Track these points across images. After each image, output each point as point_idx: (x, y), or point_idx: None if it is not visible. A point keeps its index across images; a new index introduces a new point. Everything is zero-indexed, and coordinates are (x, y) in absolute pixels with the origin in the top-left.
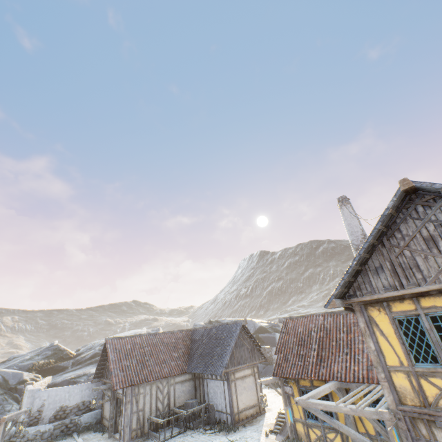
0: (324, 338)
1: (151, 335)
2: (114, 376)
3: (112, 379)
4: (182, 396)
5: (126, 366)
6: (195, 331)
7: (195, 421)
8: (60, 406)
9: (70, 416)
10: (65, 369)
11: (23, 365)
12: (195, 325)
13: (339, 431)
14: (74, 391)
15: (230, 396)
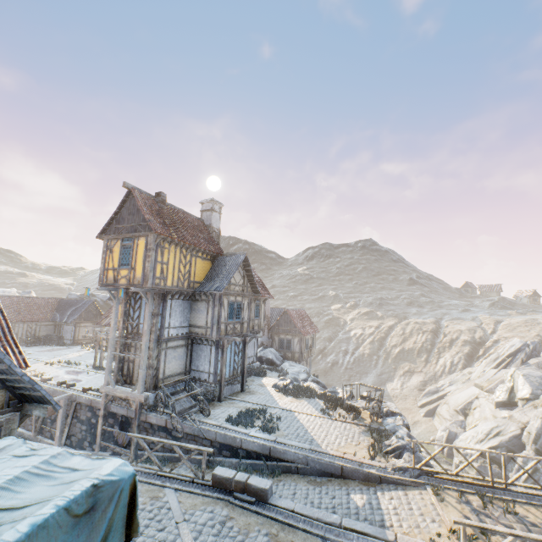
0: None
1: (27, 298)
2: None
3: None
4: (45, 332)
5: (7, 312)
6: (63, 300)
7: (51, 342)
8: None
9: None
10: None
11: None
12: (70, 294)
13: None
14: None
15: (75, 333)
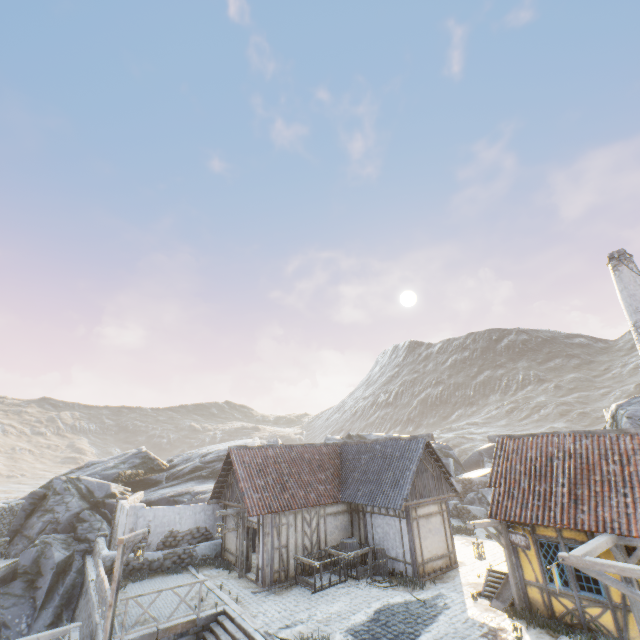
0: (578, 470)
1: (287, 447)
2: (247, 498)
3: (246, 502)
4: (335, 533)
5: (260, 486)
6: (346, 446)
7: (359, 568)
8: (169, 530)
9: (182, 544)
10: (158, 483)
11: (106, 474)
12: (327, 439)
13: (609, 607)
14: (186, 513)
15: (411, 540)
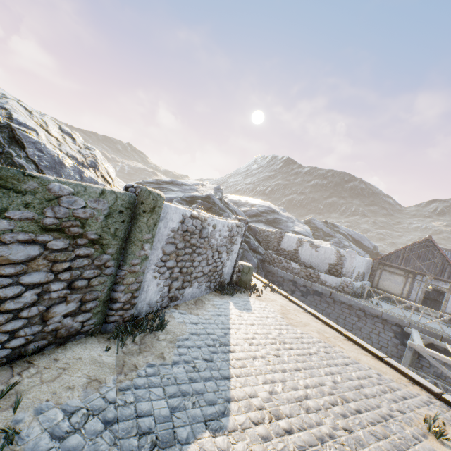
0: None
1: None
2: None
3: None
4: None
5: None
6: None
7: None
8: (358, 271)
9: (358, 280)
10: None
11: None
12: (313, 219)
13: None
14: (363, 263)
15: None
